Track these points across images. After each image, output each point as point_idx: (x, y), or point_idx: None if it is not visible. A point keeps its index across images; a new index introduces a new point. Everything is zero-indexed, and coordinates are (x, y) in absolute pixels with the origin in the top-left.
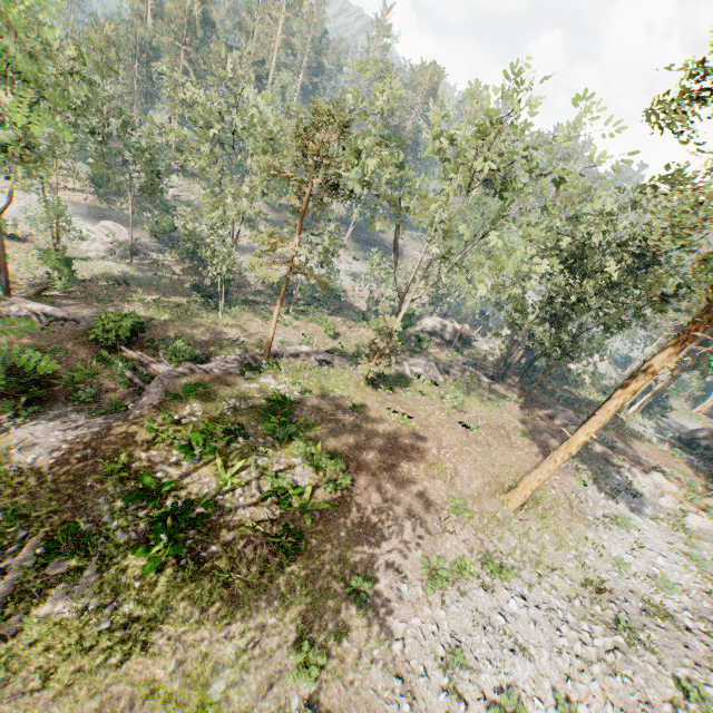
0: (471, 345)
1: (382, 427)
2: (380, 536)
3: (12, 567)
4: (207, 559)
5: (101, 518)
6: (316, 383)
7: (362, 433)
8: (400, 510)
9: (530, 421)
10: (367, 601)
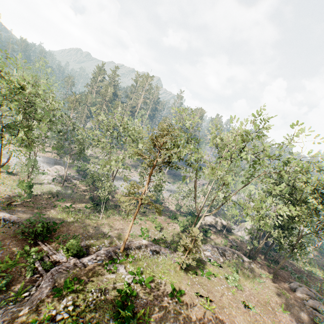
0: (231, 232)
1: (194, 311)
2: None
3: None
4: None
5: None
6: (151, 273)
7: (181, 320)
8: None
9: (283, 295)
10: None
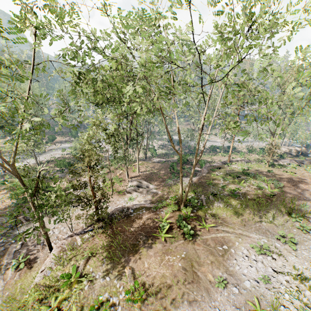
0: (308, 156)
1: (284, 176)
2: (303, 199)
3: (202, 199)
4: (248, 198)
5: (214, 192)
6: (251, 165)
7: (277, 177)
8: (307, 194)
9: None
10: (308, 211)
